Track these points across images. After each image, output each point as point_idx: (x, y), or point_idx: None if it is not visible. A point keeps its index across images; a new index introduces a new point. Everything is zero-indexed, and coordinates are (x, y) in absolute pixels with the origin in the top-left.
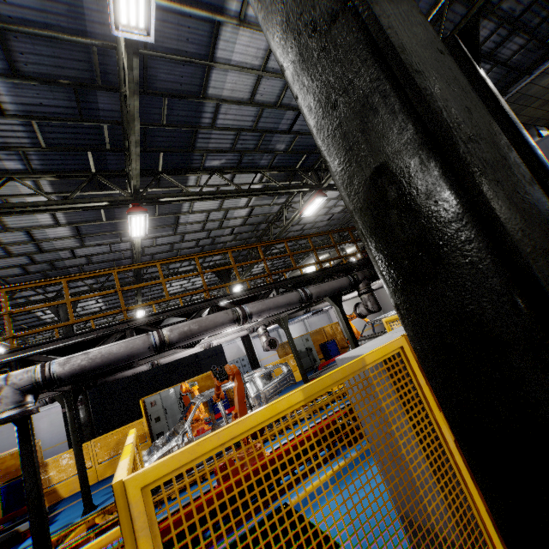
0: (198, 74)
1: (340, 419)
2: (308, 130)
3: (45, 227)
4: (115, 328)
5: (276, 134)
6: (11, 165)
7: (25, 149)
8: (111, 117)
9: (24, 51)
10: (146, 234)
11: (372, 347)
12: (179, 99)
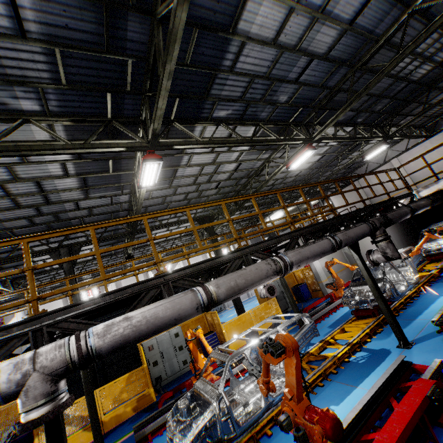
0: (234, 1)
1: (433, 395)
2: (311, 81)
3: (55, 178)
4: (151, 283)
5: (283, 84)
6: (27, 105)
7: (43, 85)
8: (136, 51)
9: None
10: (154, 184)
11: None
12: (209, 32)
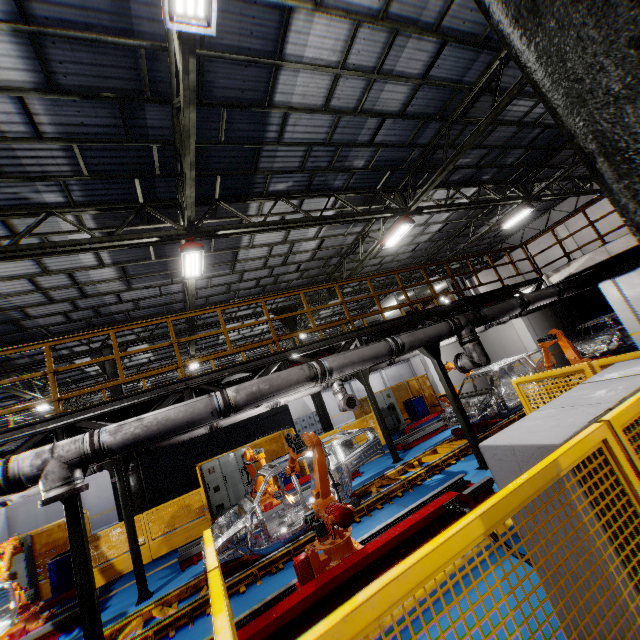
0: (263, 77)
1: (449, 505)
2: (393, 141)
3: (89, 269)
4: (171, 388)
5: (354, 147)
6: (50, 197)
7: (65, 179)
8: (161, 136)
9: (62, 60)
10: (201, 274)
11: (541, 433)
12: (240, 109)
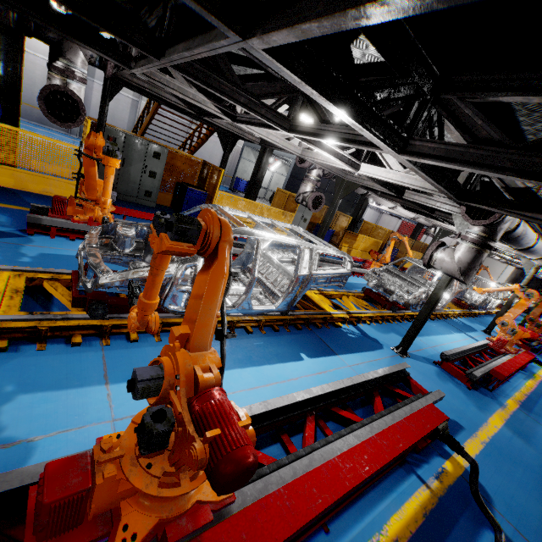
0: None
1: None
2: None
3: None
4: None
5: None
6: None
7: None
8: None
9: None
10: None
11: None
12: None
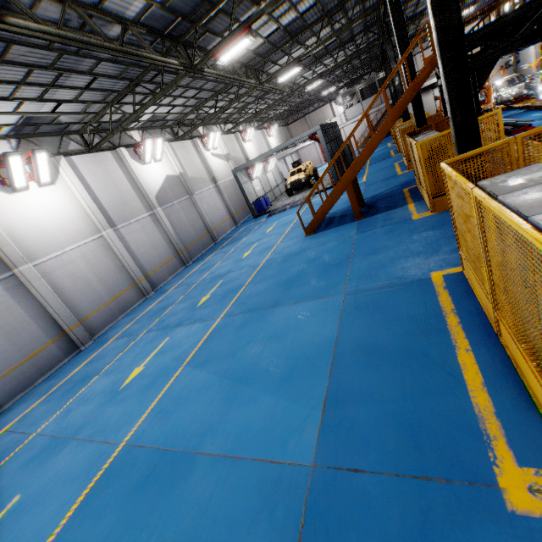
0: None
1: None
2: None
3: None
4: None
5: None
6: None
7: None
8: None
9: None
10: None
11: None
12: None
